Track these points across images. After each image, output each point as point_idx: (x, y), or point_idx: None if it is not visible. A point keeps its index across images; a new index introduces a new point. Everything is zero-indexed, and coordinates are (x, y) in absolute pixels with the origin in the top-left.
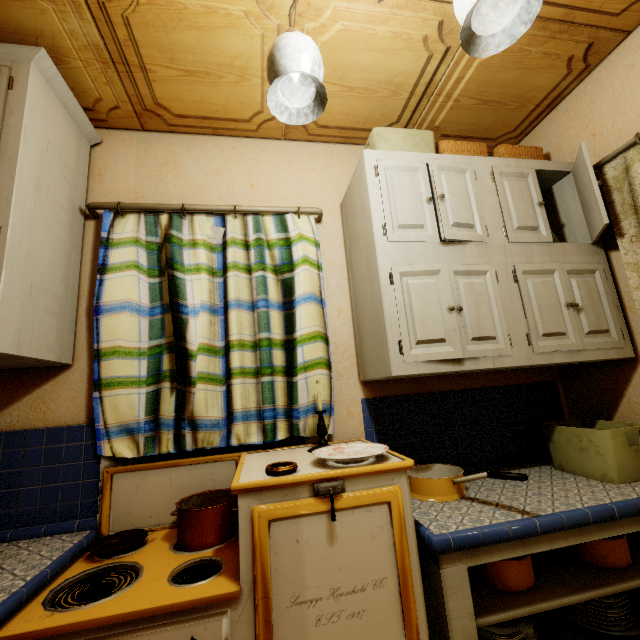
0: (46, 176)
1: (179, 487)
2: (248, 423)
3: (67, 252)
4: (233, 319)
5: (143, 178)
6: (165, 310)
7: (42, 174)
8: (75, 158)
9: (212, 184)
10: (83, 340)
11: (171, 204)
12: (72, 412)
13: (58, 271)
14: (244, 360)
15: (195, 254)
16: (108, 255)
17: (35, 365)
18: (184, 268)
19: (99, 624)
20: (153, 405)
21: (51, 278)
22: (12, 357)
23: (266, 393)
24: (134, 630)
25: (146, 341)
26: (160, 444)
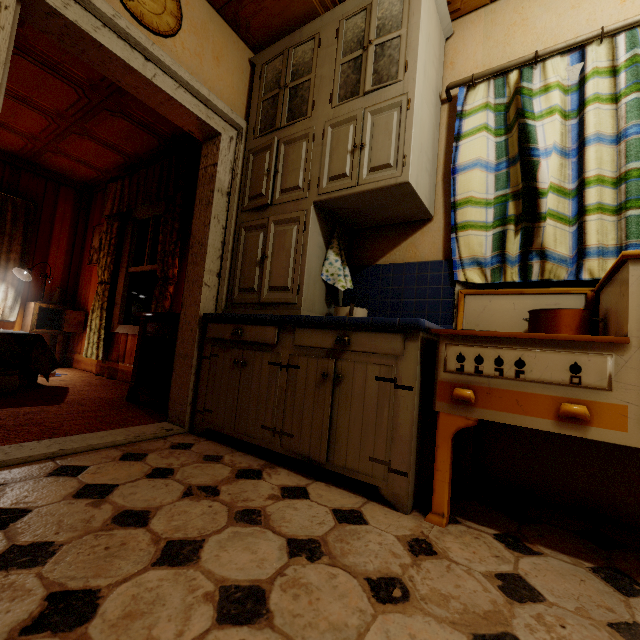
0: (427, 63)
1: (522, 312)
2: (603, 260)
3: (433, 128)
4: (590, 155)
5: (489, 49)
6: (510, 164)
7: (426, 61)
8: (438, 50)
9: (566, 23)
10: (440, 200)
11: (522, 57)
12: (432, 253)
13: (430, 141)
14: (602, 196)
15: (547, 99)
16: (461, 125)
17: (411, 217)
18: (534, 116)
19: (496, 335)
20: (499, 243)
21: (427, 145)
22: (411, 196)
23: (632, 227)
24: (521, 348)
25: (491, 193)
26: (504, 275)
